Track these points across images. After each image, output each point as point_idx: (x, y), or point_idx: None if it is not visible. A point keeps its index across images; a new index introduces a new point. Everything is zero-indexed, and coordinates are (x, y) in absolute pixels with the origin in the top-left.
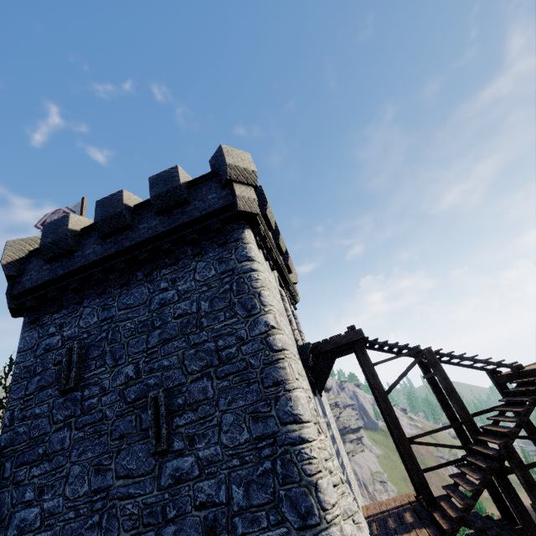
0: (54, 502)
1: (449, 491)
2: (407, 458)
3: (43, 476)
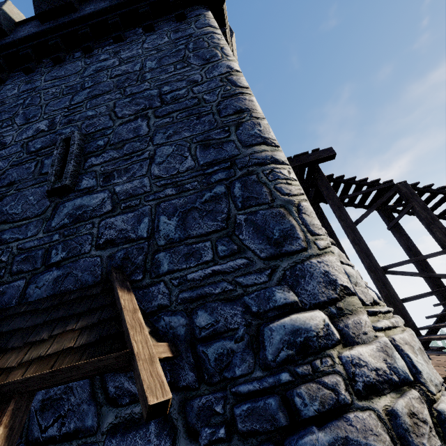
0: None
1: (442, 313)
2: (381, 287)
3: None
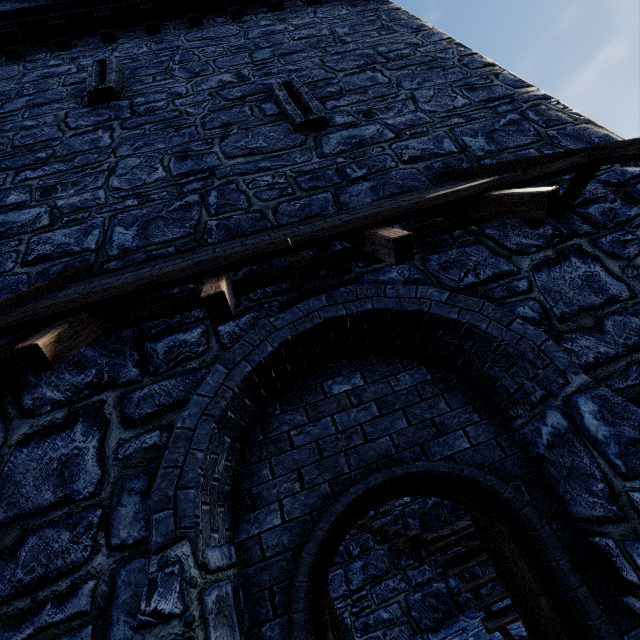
0: (84, 197)
1: None
2: None
3: (52, 176)
